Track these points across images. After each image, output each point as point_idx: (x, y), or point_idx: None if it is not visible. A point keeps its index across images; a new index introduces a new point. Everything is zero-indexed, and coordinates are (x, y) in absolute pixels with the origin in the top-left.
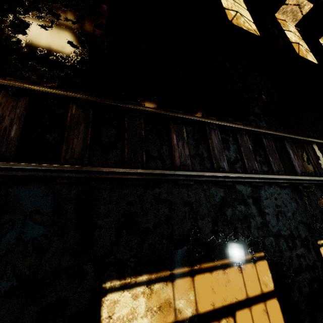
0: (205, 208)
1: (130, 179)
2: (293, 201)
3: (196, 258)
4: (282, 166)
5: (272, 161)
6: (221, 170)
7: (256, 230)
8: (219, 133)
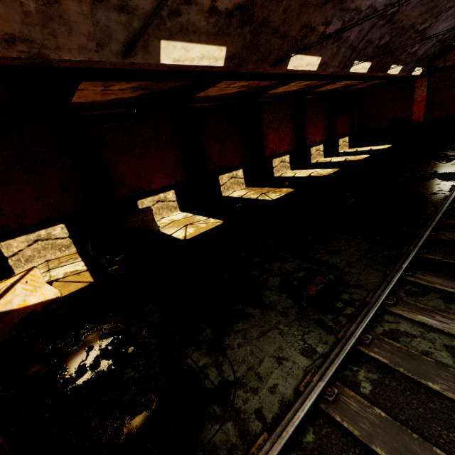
0: None
1: None
2: None
3: None
4: None
5: None
6: None
7: None
8: None
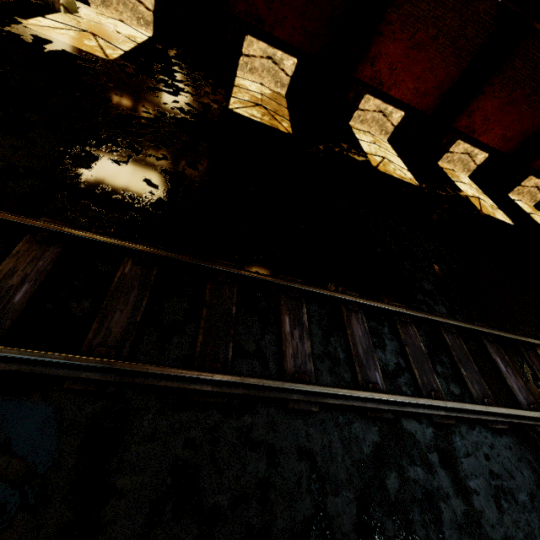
0: (342, 467)
1: (199, 393)
2: (525, 464)
3: None
4: (487, 388)
5: (466, 376)
6: (372, 387)
7: (455, 532)
8: (364, 319)
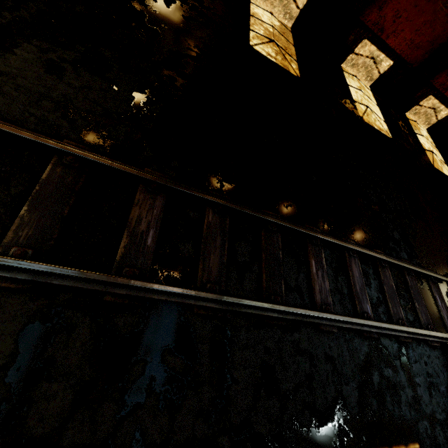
0: (349, 368)
1: (270, 318)
2: (446, 369)
3: (342, 442)
4: (430, 317)
5: (418, 309)
6: (366, 316)
7: (407, 408)
8: (359, 263)
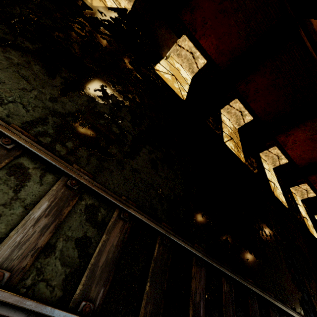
0: None
1: None
2: None
3: None
4: None
5: None
6: None
7: None
8: None
